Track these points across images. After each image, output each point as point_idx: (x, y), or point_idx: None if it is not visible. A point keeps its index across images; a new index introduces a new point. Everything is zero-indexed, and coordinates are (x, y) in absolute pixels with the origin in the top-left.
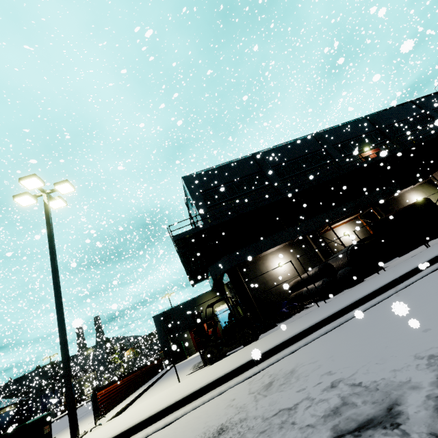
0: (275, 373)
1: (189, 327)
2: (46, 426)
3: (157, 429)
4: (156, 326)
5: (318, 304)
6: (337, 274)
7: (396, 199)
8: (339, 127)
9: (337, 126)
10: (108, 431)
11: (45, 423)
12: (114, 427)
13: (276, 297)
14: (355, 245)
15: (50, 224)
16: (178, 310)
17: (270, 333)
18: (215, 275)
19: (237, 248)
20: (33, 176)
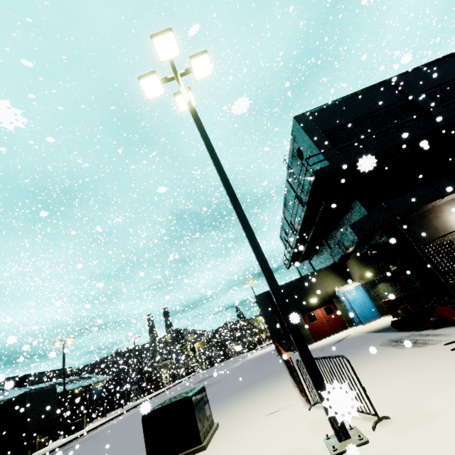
0: None
1: (301, 310)
2: (206, 404)
3: None
4: (260, 306)
5: None
6: None
7: None
8: None
9: None
10: None
11: (204, 401)
12: None
13: None
14: None
15: (193, 106)
16: (285, 290)
17: None
18: (363, 233)
19: (389, 198)
20: (169, 30)
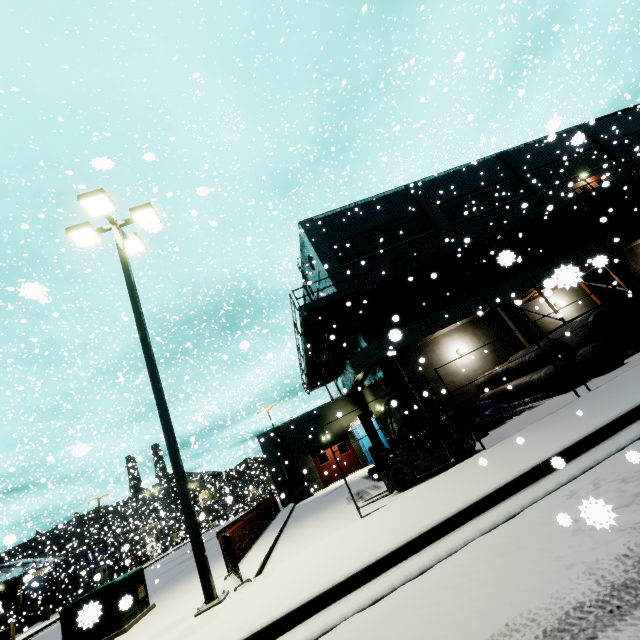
0: (632, 477)
1: (311, 450)
2: (140, 587)
3: (409, 578)
4: (263, 449)
5: (550, 401)
6: (574, 355)
7: (633, 252)
8: (537, 143)
9: (534, 141)
10: (290, 587)
11: (138, 584)
12: (297, 580)
13: (457, 400)
14: (600, 311)
15: (129, 273)
16: (294, 426)
17: (507, 438)
18: (360, 368)
19: (391, 328)
20: (99, 192)
